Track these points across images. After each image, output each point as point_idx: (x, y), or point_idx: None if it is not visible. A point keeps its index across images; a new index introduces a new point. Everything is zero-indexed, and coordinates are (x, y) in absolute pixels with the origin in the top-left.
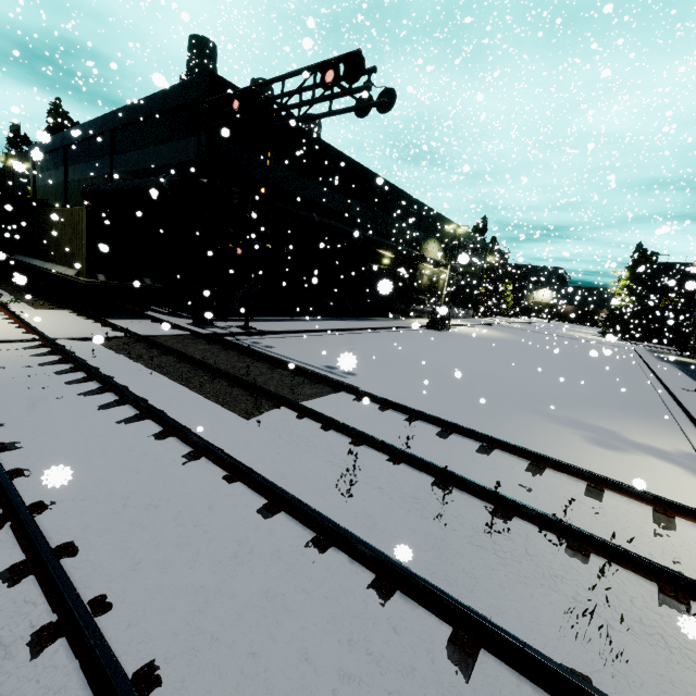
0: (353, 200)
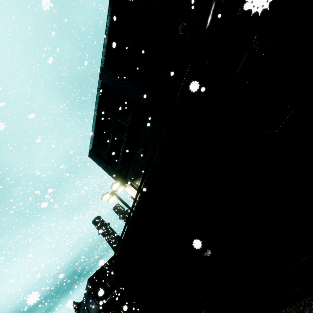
0: None
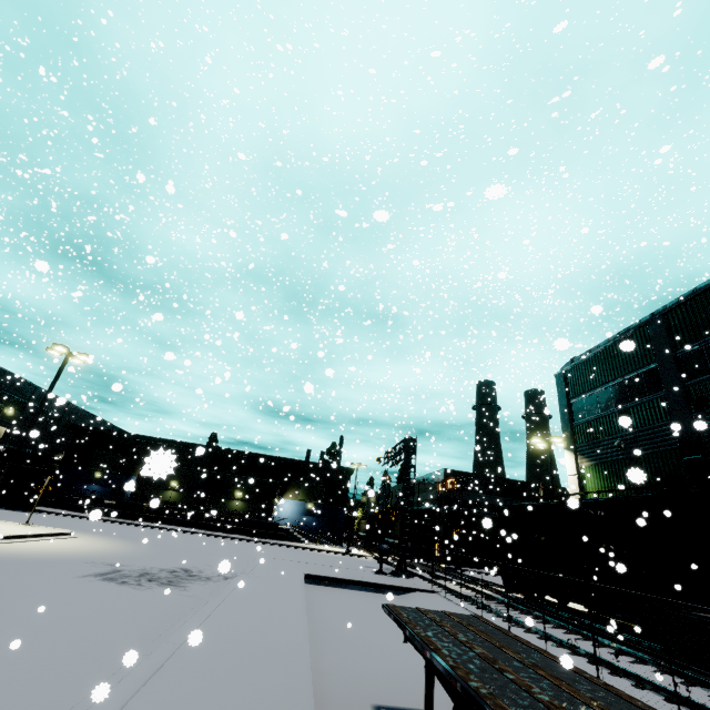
0: (527, 501)
